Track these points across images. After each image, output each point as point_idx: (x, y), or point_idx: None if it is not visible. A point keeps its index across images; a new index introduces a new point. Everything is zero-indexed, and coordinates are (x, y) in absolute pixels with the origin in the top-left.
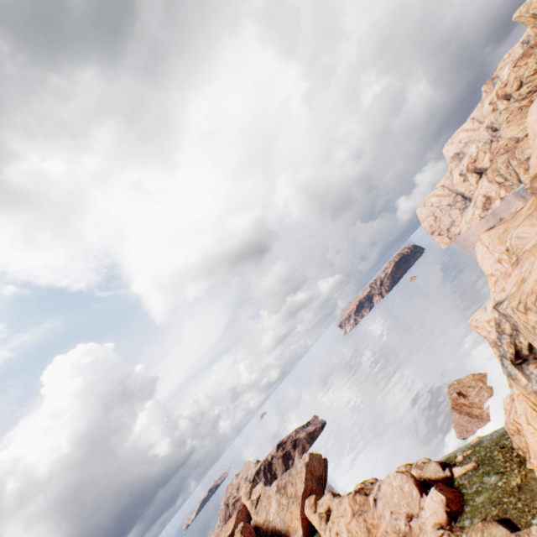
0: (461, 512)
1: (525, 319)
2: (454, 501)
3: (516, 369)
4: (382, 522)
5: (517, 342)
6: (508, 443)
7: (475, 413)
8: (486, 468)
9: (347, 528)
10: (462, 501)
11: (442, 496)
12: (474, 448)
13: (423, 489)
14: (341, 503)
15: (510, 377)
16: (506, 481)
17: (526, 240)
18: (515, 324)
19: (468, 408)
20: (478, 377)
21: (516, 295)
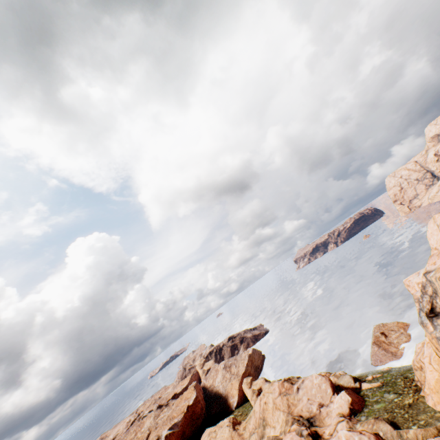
0: (361, 411)
1: None
2: (357, 403)
3: (428, 320)
4: (300, 403)
5: (434, 302)
6: (411, 376)
7: (391, 350)
8: (388, 388)
9: (274, 401)
10: (363, 405)
11: (349, 397)
12: (383, 374)
13: (335, 390)
14: (272, 385)
15: (422, 325)
16: (401, 399)
17: None
18: (436, 289)
19: (386, 345)
20: (402, 325)
21: None
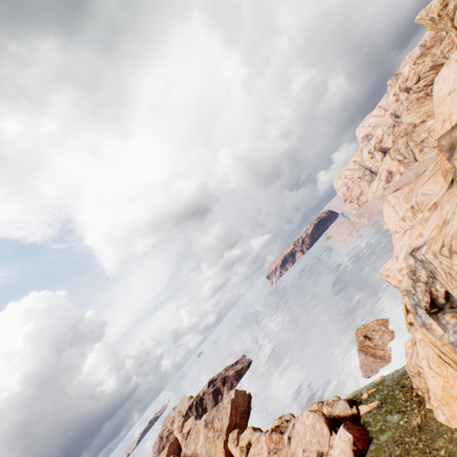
0: (367, 450)
1: (450, 264)
2: (360, 439)
3: (431, 318)
4: None
5: (433, 290)
6: (408, 383)
7: (378, 354)
8: (389, 407)
9: None
10: (368, 439)
11: (350, 435)
12: (378, 387)
13: (332, 427)
14: (259, 441)
15: (424, 327)
16: (407, 420)
17: (431, 196)
18: (434, 270)
19: (373, 349)
20: (381, 322)
21: (438, 239)
